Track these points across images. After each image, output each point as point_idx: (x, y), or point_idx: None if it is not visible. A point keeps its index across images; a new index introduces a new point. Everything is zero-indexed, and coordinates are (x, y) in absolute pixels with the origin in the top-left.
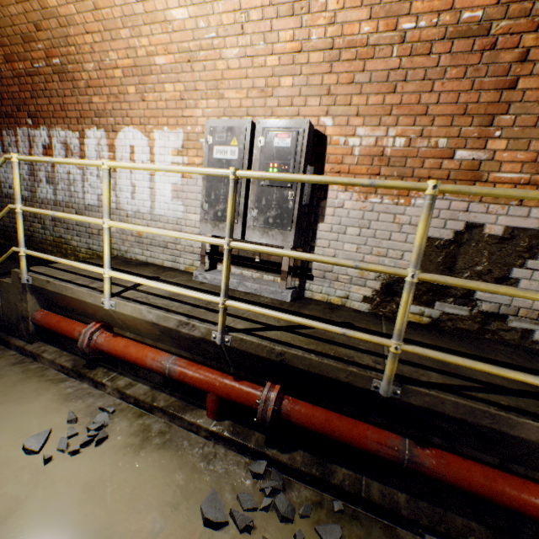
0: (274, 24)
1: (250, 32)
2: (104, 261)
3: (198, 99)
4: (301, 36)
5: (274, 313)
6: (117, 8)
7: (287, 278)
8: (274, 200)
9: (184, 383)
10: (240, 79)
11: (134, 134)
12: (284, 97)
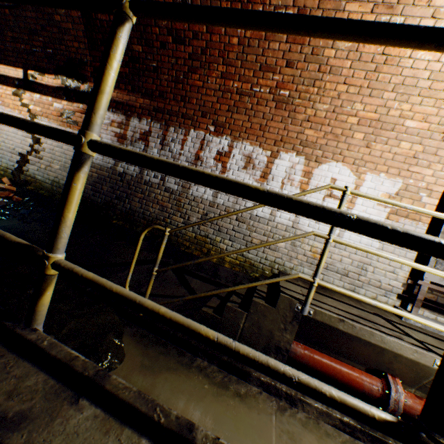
0: None
1: None
2: None
3: (433, 162)
4: None
5: None
6: (399, 77)
7: None
8: None
9: None
10: None
11: (340, 169)
12: None
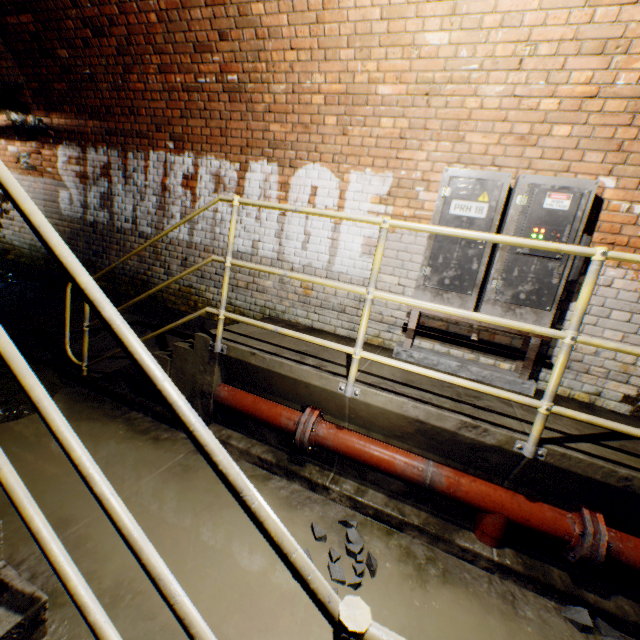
0: (569, 62)
1: (529, 68)
2: (358, 339)
3: (424, 140)
4: (602, 79)
5: (630, 429)
6: (348, 24)
7: (516, 364)
8: (530, 271)
9: (451, 497)
10: (493, 122)
11: (320, 173)
12: (551, 148)
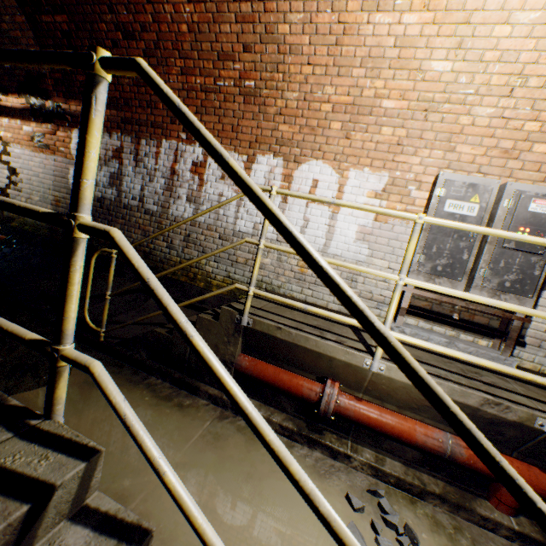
0: None
1: (518, 96)
2: (387, 320)
3: (419, 147)
4: None
5: None
6: (363, 48)
7: (494, 341)
8: (515, 263)
9: (469, 468)
10: (482, 137)
11: (322, 168)
12: (531, 161)
